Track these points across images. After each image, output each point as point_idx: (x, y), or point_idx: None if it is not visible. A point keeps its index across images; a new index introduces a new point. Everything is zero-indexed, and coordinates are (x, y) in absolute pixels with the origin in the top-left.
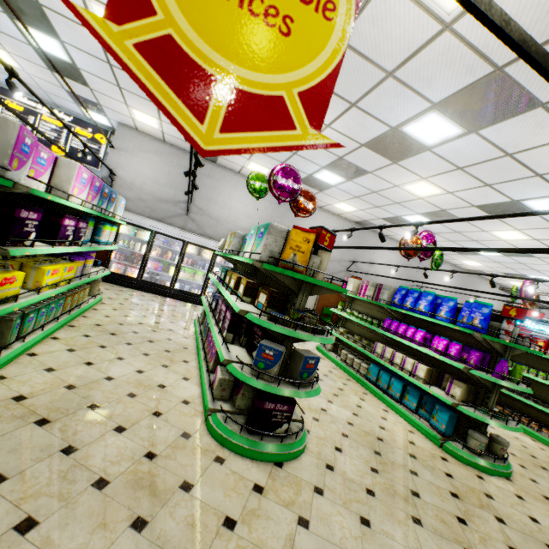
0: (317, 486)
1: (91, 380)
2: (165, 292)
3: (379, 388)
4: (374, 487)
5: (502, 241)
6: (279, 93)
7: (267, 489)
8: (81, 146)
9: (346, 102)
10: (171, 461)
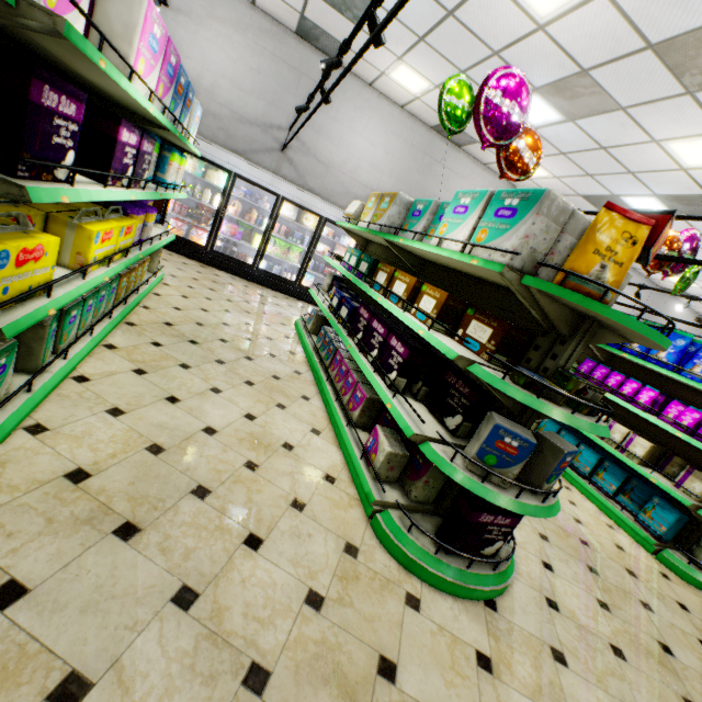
0: (554, 647)
1: (183, 434)
2: (245, 273)
3: None
4: (617, 641)
5: None
6: None
7: (495, 661)
8: None
9: None
10: (348, 611)
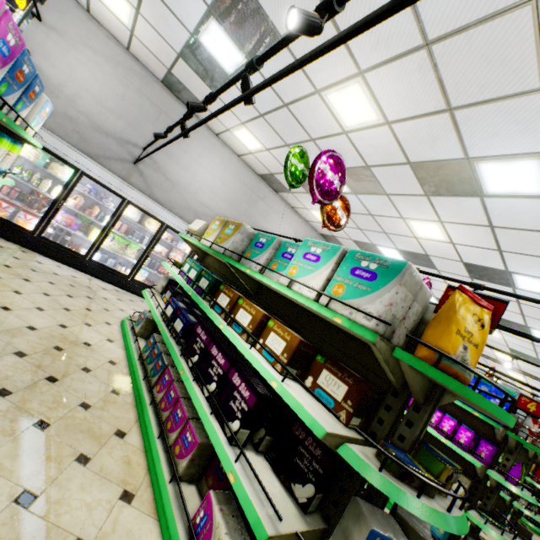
0: None
1: None
2: (75, 262)
3: None
4: None
5: None
6: None
7: None
8: None
9: (445, 102)
10: None
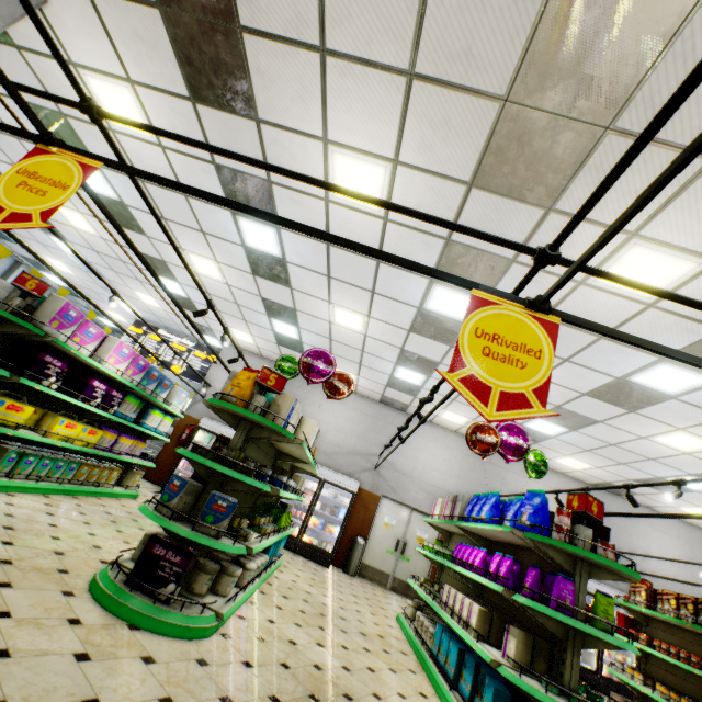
0: (153, 658)
1: (35, 519)
2: None
3: (438, 664)
4: None
5: (687, 455)
6: (32, 212)
7: (84, 626)
8: (195, 365)
9: (367, 291)
10: (19, 572)
